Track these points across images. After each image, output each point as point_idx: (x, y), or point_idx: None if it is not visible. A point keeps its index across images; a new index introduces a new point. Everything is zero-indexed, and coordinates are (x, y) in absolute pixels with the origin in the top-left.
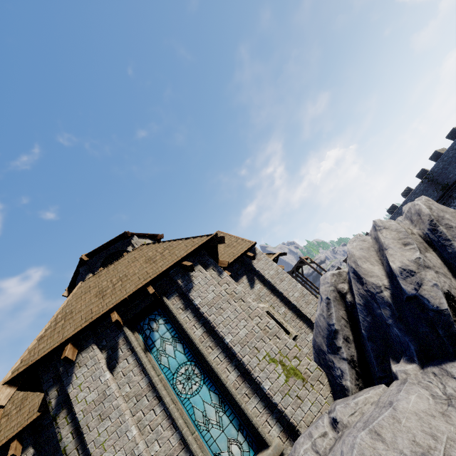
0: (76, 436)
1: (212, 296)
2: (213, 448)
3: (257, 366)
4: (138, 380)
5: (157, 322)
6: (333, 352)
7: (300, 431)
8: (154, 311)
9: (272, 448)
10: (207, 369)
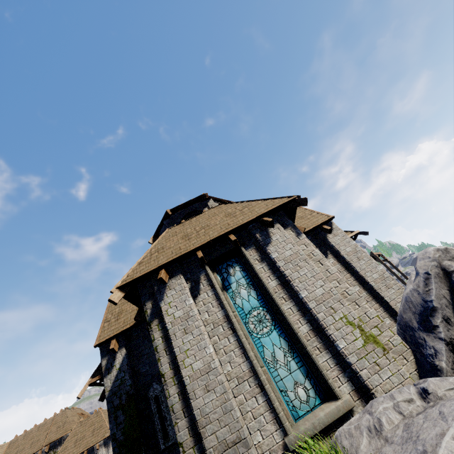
0: (165, 341)
1: (289, 253)
2: (279, 385)
3: (332, 325)
4: (216, 311)
5: (234, 268)
6: (426, 329)
7: (375, 395)
8: (231, 258)
9: (342, 401)
10: (279, 317)
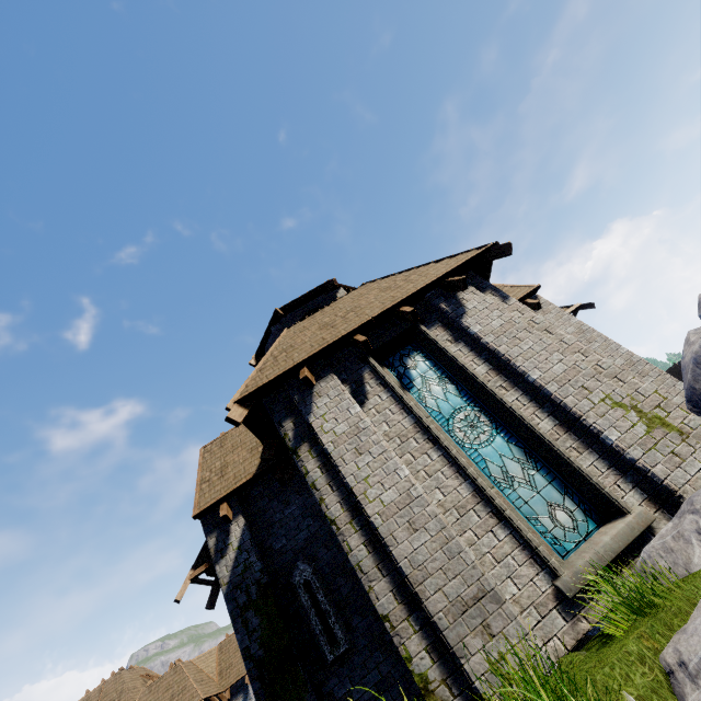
0: (326, 472)
1: (499, 322)
2: (524, 511)
3: (591, 411)
4: (399, 420)
5: (413, 358)
6: None
7: (685, 498)
8: (406, 345)
9: (633, 515)
10: (501, 415)
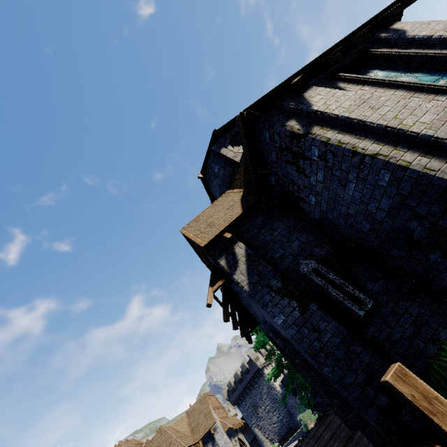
0: (346, 133)
1: (441, 25)
2: None
3: None
4: (391, 94)
5: (371, 73)
6: None
7: None
8: (359, 70)
9: None
10: None
